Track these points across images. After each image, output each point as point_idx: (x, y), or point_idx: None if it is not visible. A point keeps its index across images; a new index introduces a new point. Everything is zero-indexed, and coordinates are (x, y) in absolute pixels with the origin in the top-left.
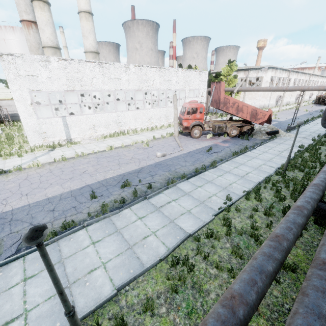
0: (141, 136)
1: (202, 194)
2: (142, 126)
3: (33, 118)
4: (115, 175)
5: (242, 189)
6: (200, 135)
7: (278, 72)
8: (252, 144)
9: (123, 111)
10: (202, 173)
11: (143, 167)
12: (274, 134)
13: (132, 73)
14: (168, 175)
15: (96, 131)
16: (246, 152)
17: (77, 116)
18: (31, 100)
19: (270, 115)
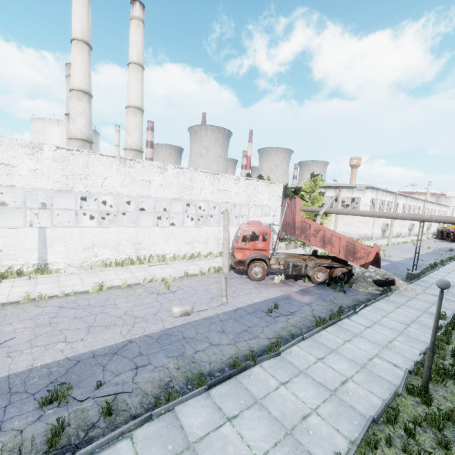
0: (168, 268)
1: (228, 454)
2: (176, 251)
3: None
4: (59, 360)
5: (331, 442)
6: (263, 275)
7: (381, 193)
8: (351, 303)
9: (147, 227)
10: (247, 372)
11: (131, 341)
12: (387, 286)
13: (169, 176)
14: (172, 369)
15: (95, 253)
16: (342, 319)
17: (67, 228)
18: None
19: (377, 254)
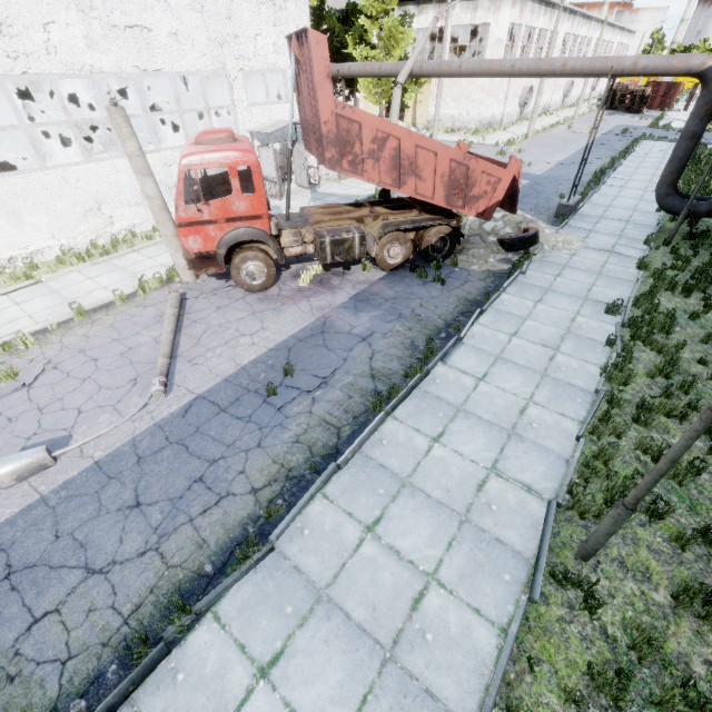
0: (37, 296)
1: None
2: (65, 240)
3: None
4: None
5: None
6: (271, 277)
7: (530, 8)
8: (454, 311)
9: None
10: (172, 661)
11: None
12: (524, 249)
13: None
14: None
15: None
16: (431, 368)
17: None
18: None
19: (513, 181)
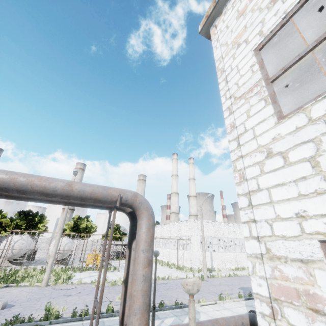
0: None
1: None
2: None
3: (199, 251)
4: None
5: None
6: None
7: None
8: None
9: (238, 252)
10: None
11: None
12: None
13: (241, 229)
14: None
15: (225, 264)
16: None
17: (216, 252)
18: (200, 240)
19: None
